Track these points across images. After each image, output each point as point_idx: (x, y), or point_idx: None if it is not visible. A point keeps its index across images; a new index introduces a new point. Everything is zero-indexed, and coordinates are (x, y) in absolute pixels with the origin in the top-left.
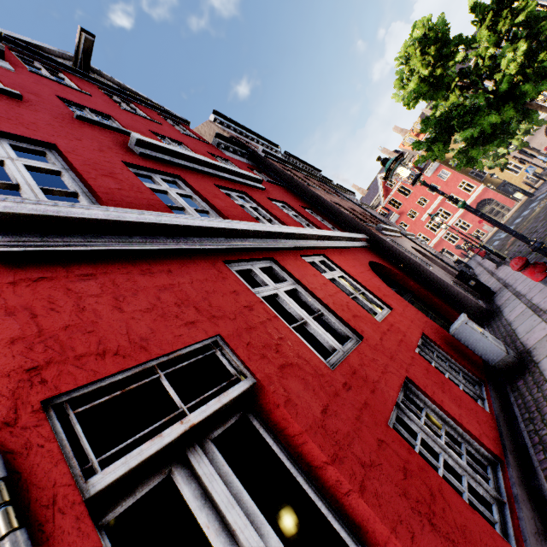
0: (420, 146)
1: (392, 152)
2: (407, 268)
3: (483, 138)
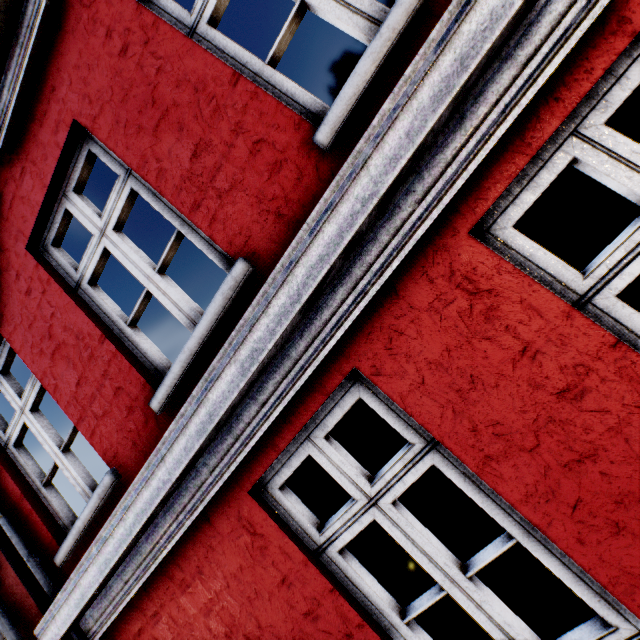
0: None
1: None
2: None
3: None
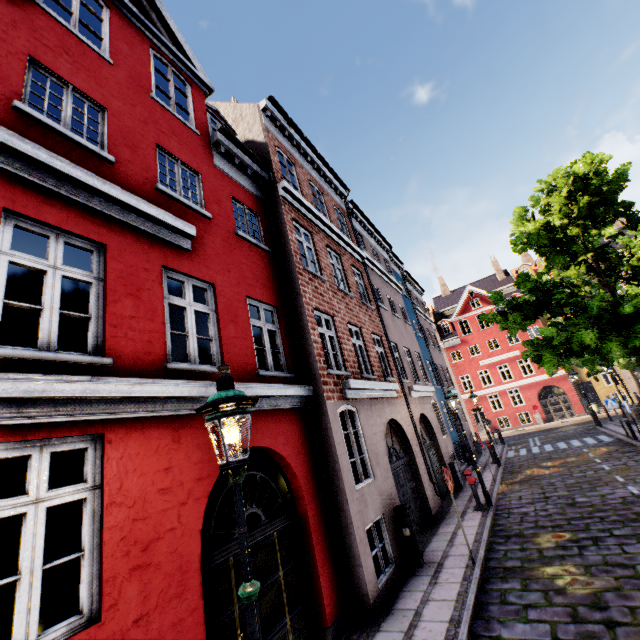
0: (499, 301)
1: (502, 271)
2: (326, 470)
3: (567, 347)
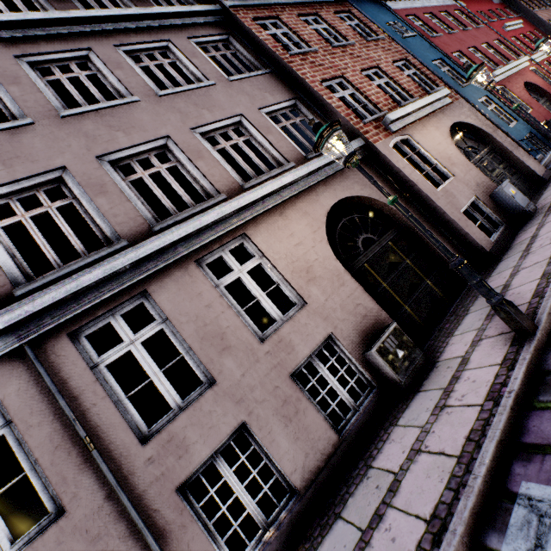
0: None
1: None
2: None
3: None
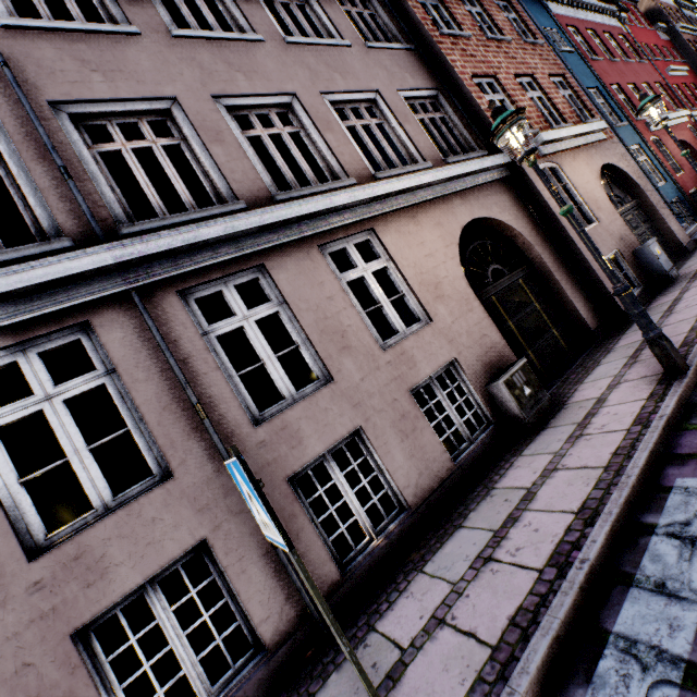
0: None
1: None
2: None
3: None
